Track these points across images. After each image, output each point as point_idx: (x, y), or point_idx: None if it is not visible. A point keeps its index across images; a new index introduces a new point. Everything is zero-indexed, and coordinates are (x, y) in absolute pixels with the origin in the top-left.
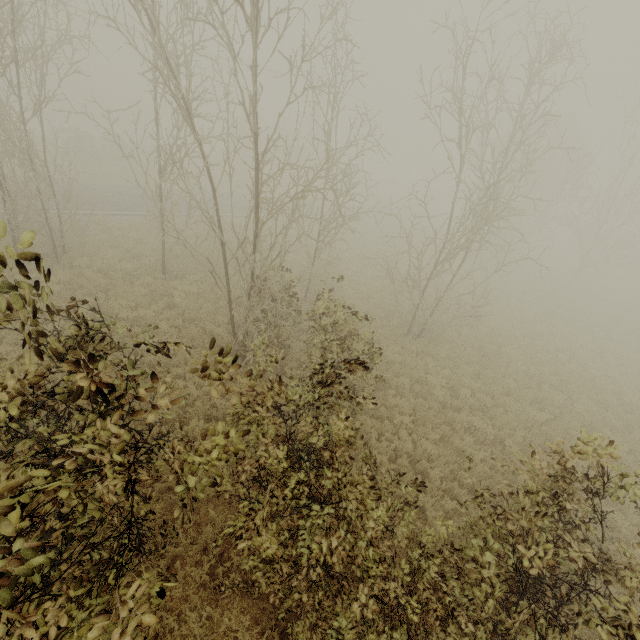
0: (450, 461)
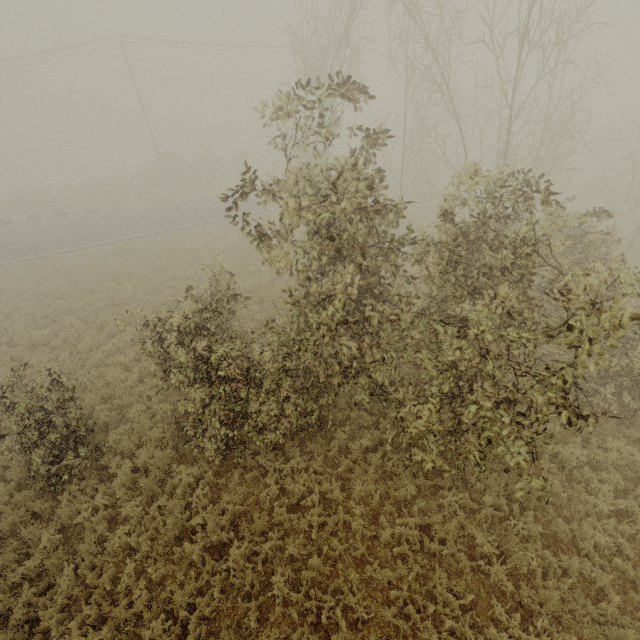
0: None
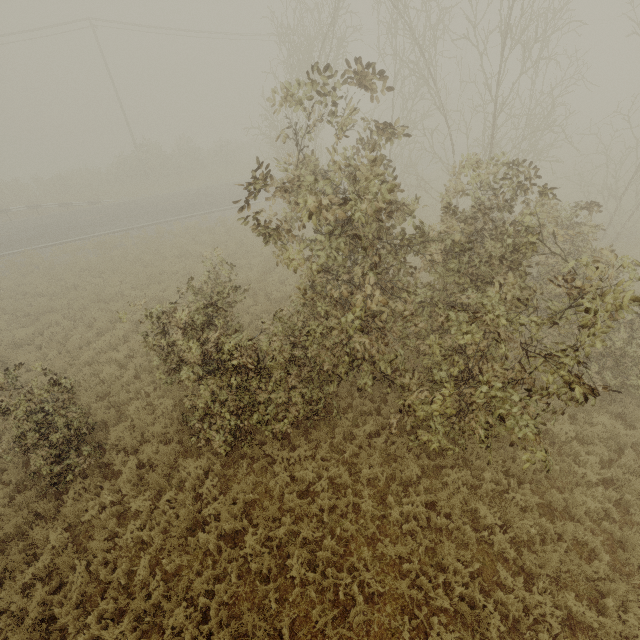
0: None
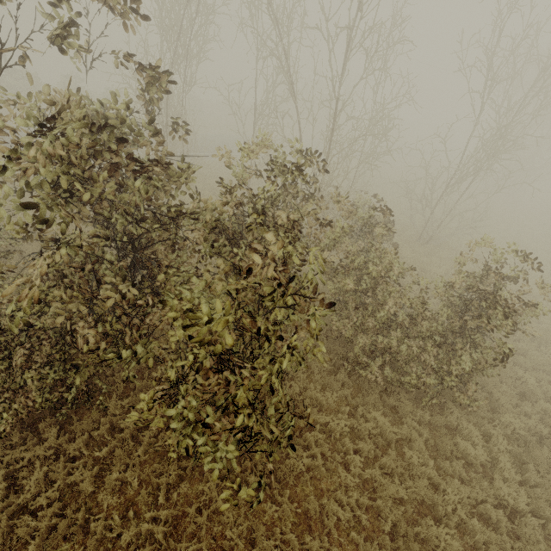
0: None
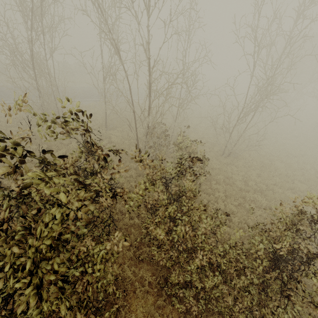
0: (243, 214)
